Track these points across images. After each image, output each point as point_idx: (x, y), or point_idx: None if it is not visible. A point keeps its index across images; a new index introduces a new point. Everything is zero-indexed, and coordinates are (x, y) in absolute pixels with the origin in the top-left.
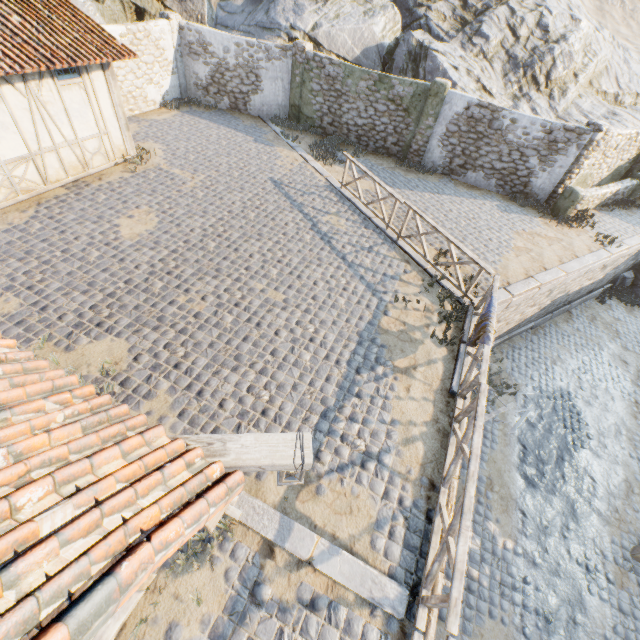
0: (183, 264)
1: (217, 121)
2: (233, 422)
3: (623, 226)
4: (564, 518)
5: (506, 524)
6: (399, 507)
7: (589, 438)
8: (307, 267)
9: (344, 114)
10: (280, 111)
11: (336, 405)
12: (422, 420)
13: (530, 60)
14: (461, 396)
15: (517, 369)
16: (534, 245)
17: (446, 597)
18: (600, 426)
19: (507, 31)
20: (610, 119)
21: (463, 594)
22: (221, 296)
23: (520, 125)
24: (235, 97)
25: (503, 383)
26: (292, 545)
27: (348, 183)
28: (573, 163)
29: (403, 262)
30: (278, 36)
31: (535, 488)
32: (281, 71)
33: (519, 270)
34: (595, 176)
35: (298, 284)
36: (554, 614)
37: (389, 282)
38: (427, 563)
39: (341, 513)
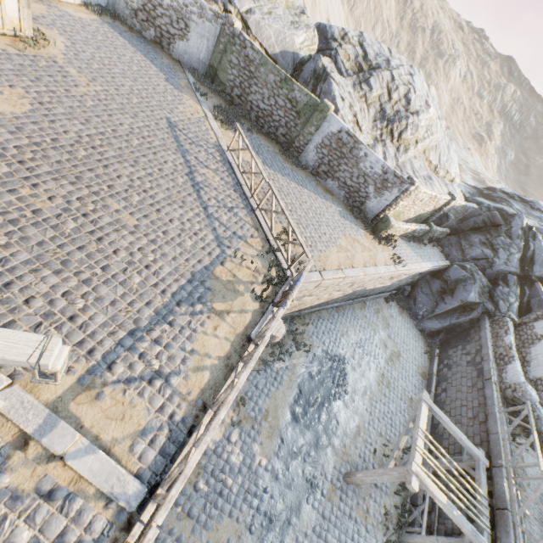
0: (42, 159)
1: (136, 46)
2: (34, 320)
3: (411, 254)
4: (309, 447)
5: (267, 447)
6: (169, 420)
7: (346, 393)
8: (169, 205)
9: (251, 94)
10: (199, 65)
11: (147, 327)
12: (217, 355)
13: (393, 118)
14: (254, 342)
15: (316, 334)
16: (352, 248)
17: (167, 495)
18: (355, 386)
19: (385, 90)
20: (427, 180)
21: (214, 497)
22: (72, 202)
23: (369, 160)
24: (161, 33)
25: (303, 342)
26: (50, 440)
27: (233, 150)
28: (393, 200)
29: (254, 228)
30: (216, 2)
31: (297, 423)
32: (209, 32)
33: (335, 262)
34: (406, 215)
35: (155, 216)
36: (277, 516)
37: (236, 240)
38: (172, 468)
39: (113, 418)
